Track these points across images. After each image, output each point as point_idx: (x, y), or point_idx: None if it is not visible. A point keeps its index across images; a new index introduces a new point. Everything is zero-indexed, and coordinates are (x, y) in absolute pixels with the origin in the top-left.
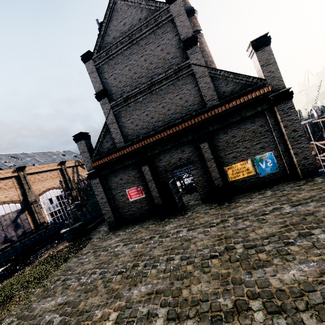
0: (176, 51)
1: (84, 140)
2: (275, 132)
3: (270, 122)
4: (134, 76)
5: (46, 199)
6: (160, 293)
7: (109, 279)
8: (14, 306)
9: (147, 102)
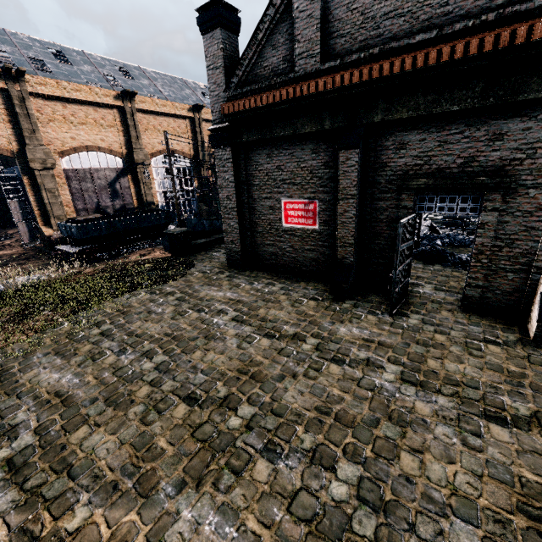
0: None
1: (220, 28)
2: None
3: None
4: None
5: (161, 167)
6: None
7: (161, 400)
8: (19, 336)
9: None
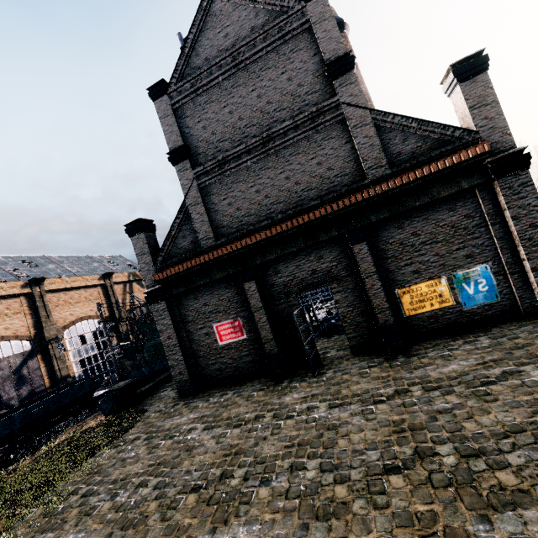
0: (315, 81)
1: (143, 232)
2: (494, 228)
3: (485, 210)
4: (239, 124)
5: (76, 336)
6: None
7: (172, 502)
8: None
9: (259, 169)
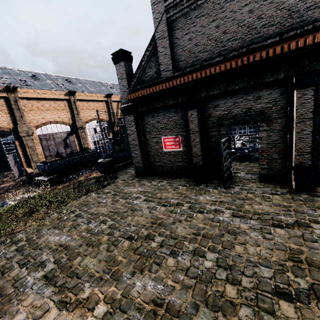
0: None
1: (123, 61)
2: None
3: None
4: None
5: (91, 128)
6: (172, 314)
7: (115, 240)
8: (31, 222)
9: (224, 1)
